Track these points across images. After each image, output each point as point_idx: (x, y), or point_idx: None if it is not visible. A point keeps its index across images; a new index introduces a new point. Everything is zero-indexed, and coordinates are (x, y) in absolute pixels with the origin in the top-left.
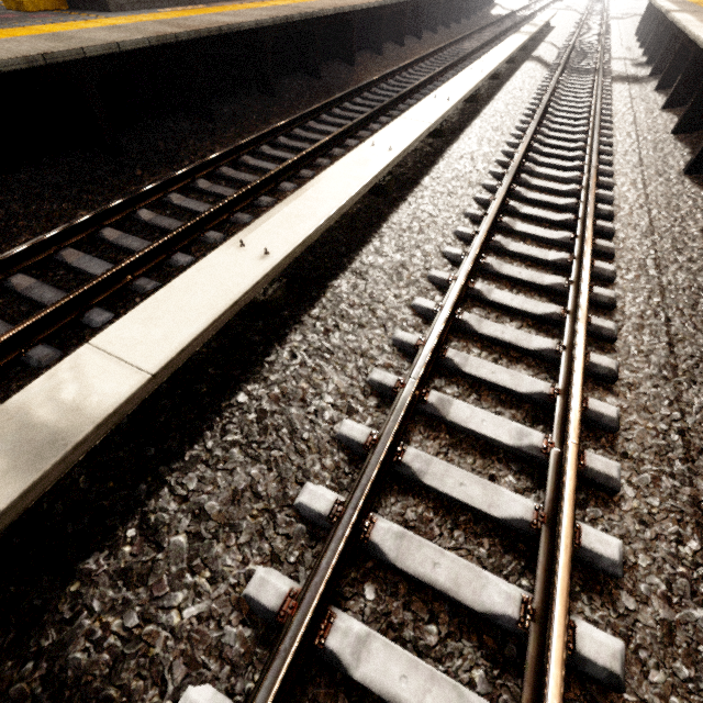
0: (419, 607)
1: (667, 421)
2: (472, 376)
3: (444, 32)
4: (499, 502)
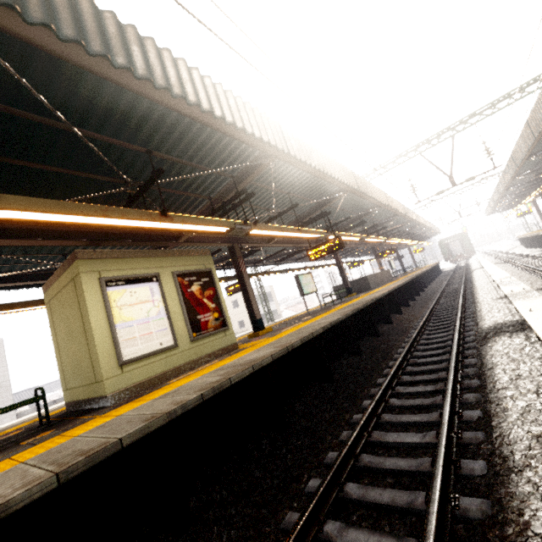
0: None
1: None
2: None
3: (438, 277)
4: None
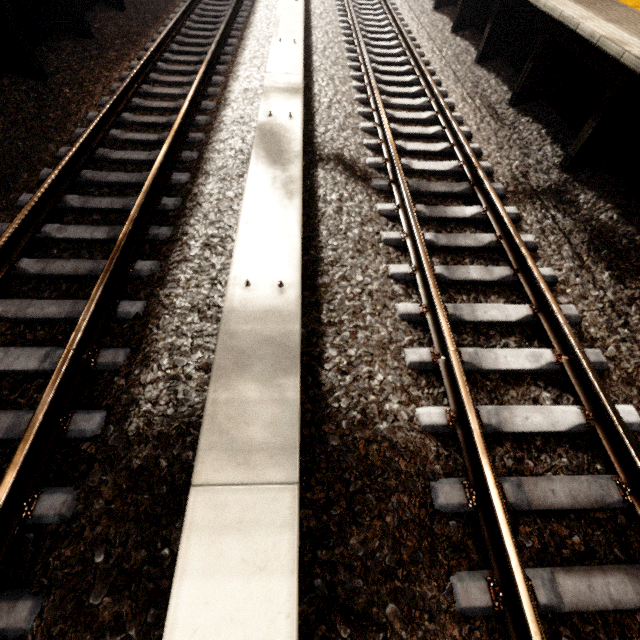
0: (414, 141)
1: (461, 92)
2: (391, 92)
3: None
4: (422, 116)
